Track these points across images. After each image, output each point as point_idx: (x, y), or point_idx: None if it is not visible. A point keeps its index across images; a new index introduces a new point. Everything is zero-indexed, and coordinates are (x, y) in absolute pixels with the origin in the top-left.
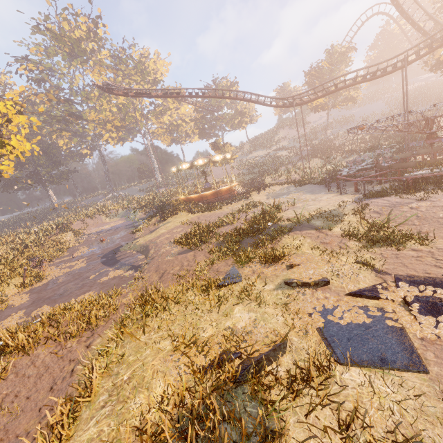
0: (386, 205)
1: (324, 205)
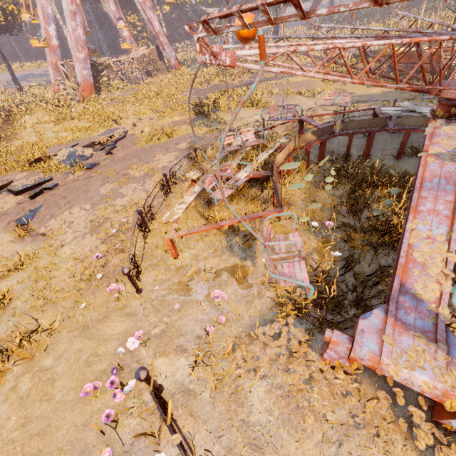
0: (204, 139)
1: (247, 121)
